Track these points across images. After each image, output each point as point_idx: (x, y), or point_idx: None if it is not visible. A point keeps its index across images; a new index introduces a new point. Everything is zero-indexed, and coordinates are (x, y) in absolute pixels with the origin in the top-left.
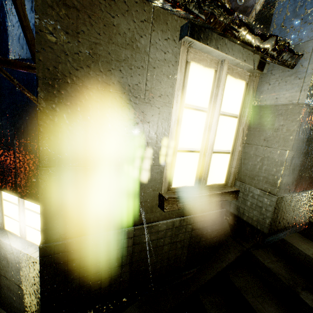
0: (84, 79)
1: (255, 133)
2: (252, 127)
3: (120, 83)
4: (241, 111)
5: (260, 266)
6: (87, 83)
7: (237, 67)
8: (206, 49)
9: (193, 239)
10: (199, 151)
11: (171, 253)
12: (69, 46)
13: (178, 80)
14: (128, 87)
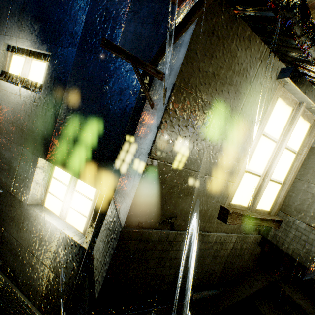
0: (203, 93)
1: (308, 171)
2: (306, 165)
3: (225, 102)
4: (299, 148)
5: (288, 300)
6: (204, 97)
7: (308, 110)
8: (295, 90)
9: (230, 258)
10: (260, 176)
11: (210, 267)
12: (203, 65)
13: (267, 111)
14: (229, 107)
